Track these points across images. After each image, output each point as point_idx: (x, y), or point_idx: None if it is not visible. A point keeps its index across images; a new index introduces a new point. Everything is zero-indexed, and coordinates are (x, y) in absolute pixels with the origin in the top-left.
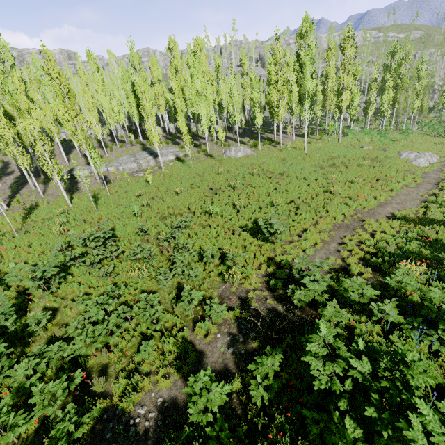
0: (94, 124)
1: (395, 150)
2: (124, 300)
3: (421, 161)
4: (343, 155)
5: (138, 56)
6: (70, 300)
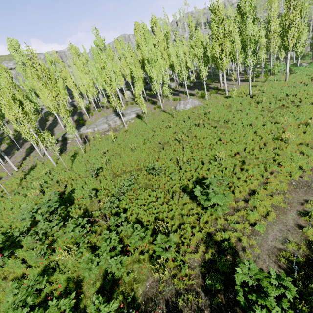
0: (77, 98)
1: None
2: (50, 289)
3: None
4: (293, 94)
5: (102, 40)
6: (10, 281)
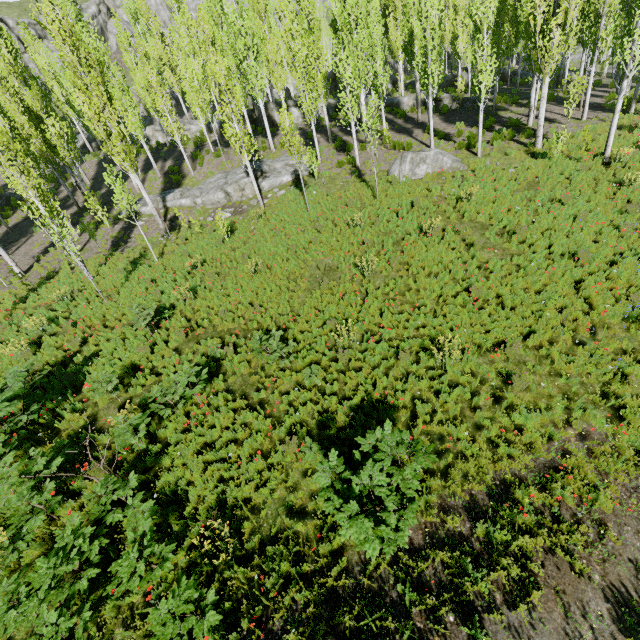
0: (165, 118)
1: None
2: None
3: None
4: None
5: None
6: None
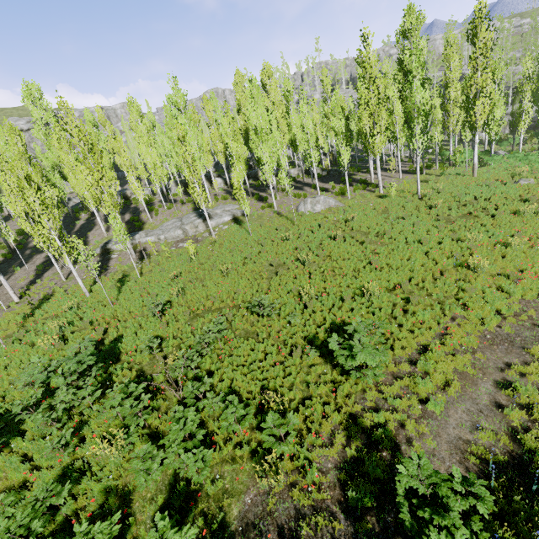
0: (133, 184)
1: None
2: (74, 508)
3: None
4: (484, 197)
5: (182, 95)
6: None
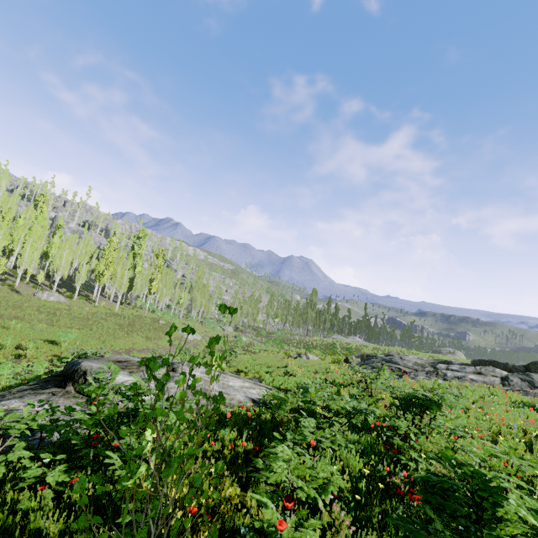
0: None
1: (179, 327)
2: None
3: (189, 336)
4: (143, 321)
5: None
6: None
